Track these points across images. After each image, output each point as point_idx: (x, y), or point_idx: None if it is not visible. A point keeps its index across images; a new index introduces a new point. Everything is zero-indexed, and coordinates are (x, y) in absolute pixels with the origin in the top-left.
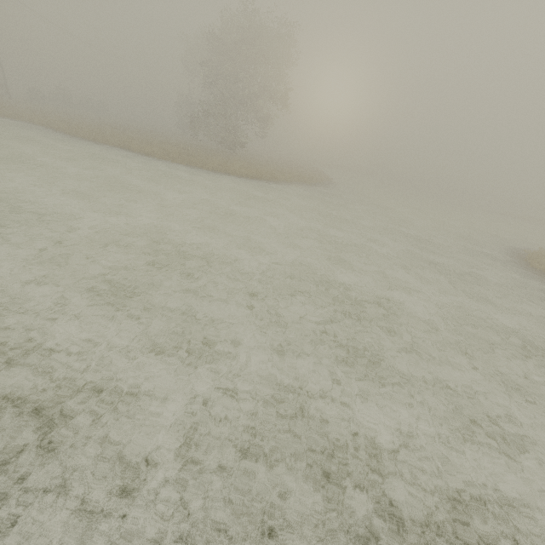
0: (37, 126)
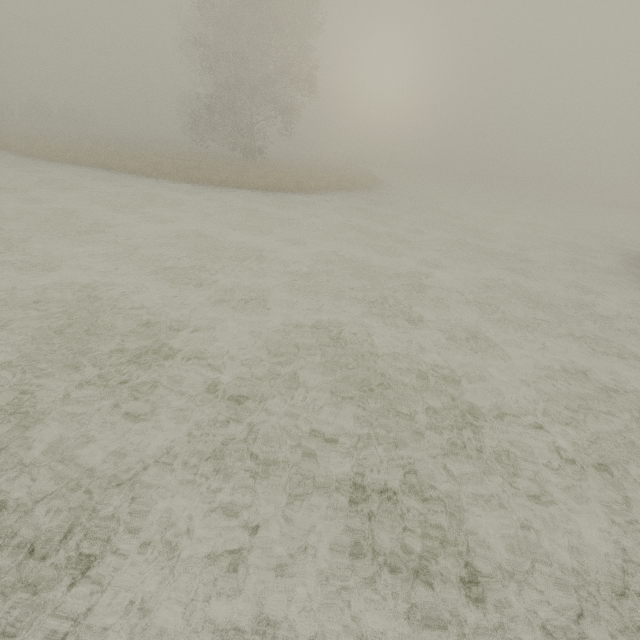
0: None
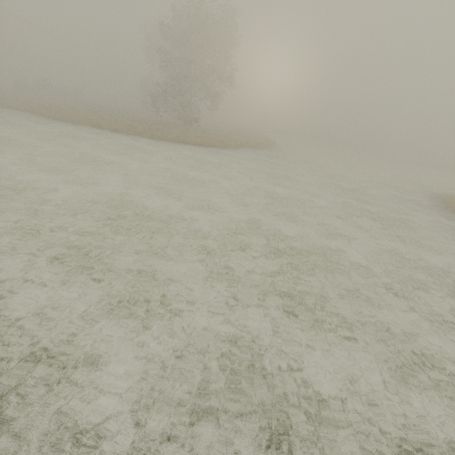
0: (22, 112)
